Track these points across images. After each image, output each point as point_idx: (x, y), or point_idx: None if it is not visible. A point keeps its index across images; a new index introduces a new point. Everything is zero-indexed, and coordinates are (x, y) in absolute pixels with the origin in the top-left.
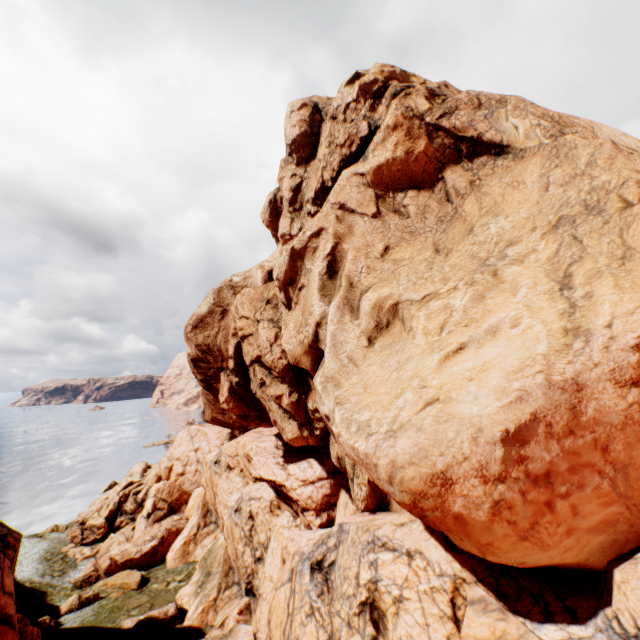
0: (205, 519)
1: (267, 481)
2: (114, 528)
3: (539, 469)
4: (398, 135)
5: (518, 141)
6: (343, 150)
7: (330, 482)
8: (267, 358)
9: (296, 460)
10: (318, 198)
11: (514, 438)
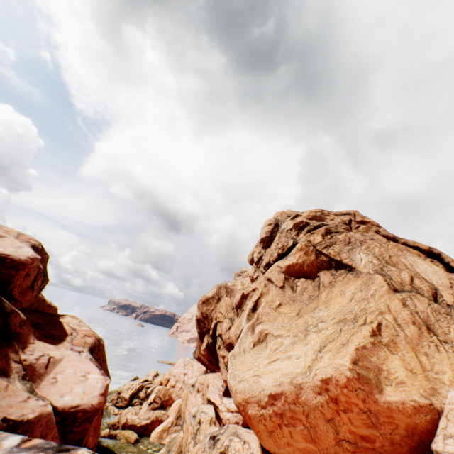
0: (177, 420)
1: (212, 402)
2: (131, 404)
3: (278, 411)
4: (301, 253)
5: (359, 267)
6: (279, 250)
7: None
8: (223, 336)
9: (228, 396)
10: (266, 266)
11: (272, 396)
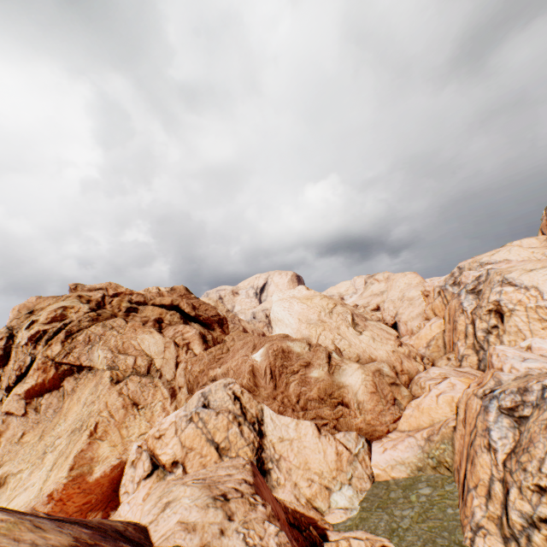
0: None
1: None
2: None
3: None
4: (40, 372)
5: (98, 364)
6: (18, 372)
7: None
8: None
9: None
10: (8, 389)
11: None
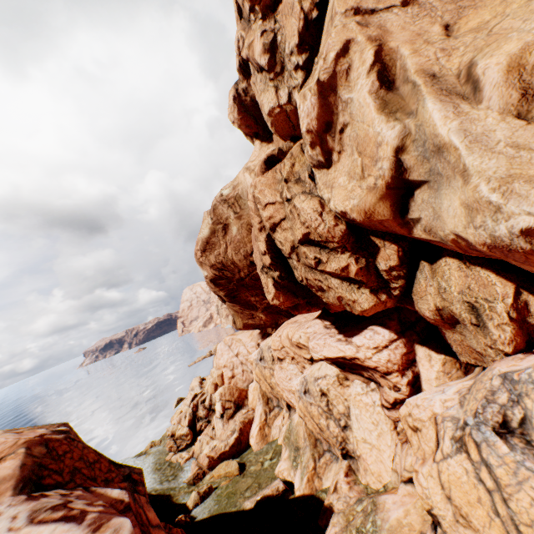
0: (268, 406)
1: (333, 359)
2: (197, 432)
3: None
4: None
5: None
6: None
7: (402, 341)
8: (320, 231)
9: (356, 332)
10: (303, 41)
11: None
